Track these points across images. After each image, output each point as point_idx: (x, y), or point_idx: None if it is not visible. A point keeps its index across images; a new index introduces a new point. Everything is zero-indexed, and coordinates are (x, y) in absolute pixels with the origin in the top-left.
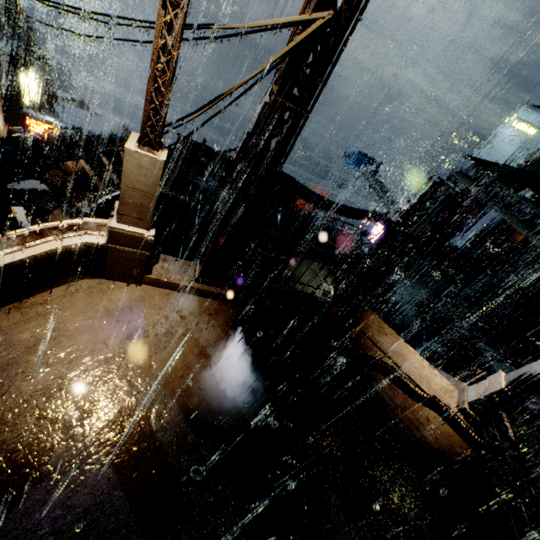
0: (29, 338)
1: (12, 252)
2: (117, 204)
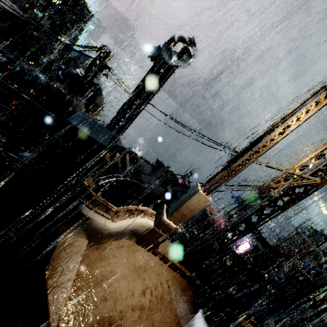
0: (100, 274)
1: (121, 219)
2: (165, 206)
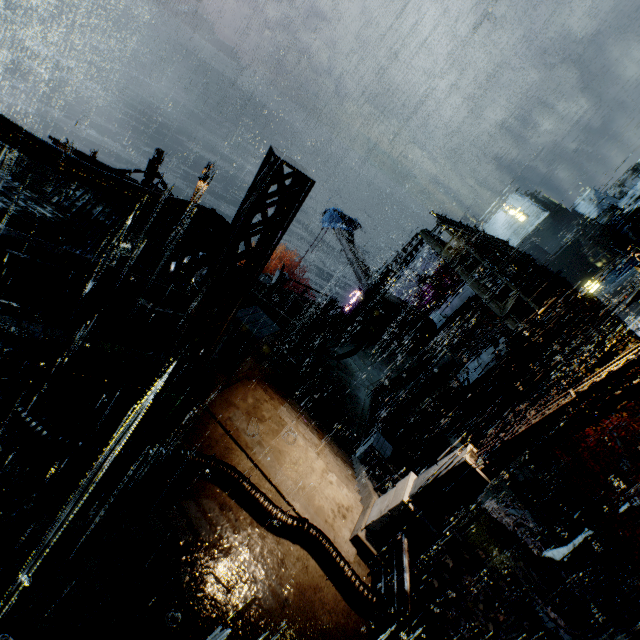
0: None
1: None
2: None
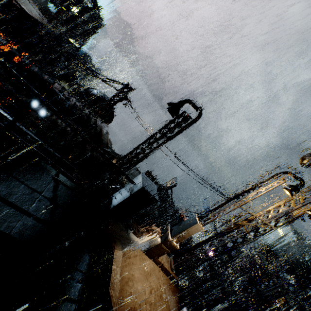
0: (126, 276)
1: (144, 238)
2: (169, 227)
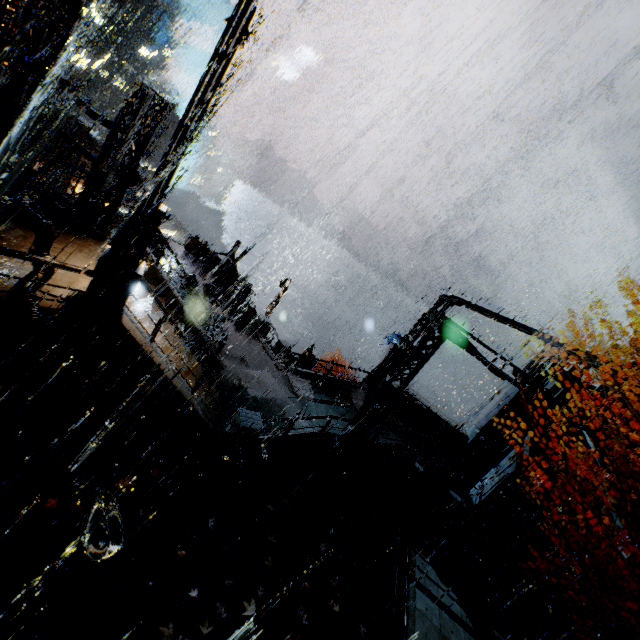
0: None
1: None
2: None
